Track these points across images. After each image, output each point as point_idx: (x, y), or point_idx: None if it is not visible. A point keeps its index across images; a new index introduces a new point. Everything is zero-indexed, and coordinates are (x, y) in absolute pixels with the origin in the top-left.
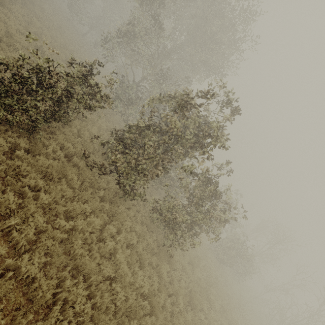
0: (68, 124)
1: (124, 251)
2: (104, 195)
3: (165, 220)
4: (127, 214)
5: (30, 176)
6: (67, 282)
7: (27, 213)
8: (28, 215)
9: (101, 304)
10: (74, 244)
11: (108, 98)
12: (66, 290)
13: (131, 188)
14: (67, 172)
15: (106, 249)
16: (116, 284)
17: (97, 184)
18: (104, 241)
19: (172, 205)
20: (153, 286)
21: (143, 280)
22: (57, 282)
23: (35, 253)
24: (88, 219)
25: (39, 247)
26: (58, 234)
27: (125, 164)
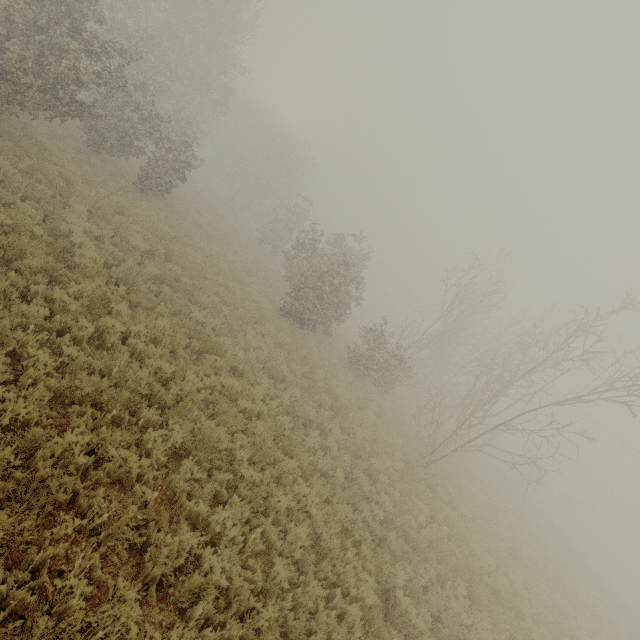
0: None
1: None
2: None
3: None
4: None
5: None
6: None
7: None
8: None
9: None
10: None
11: None
12: None
13: None
14: None
15: None
16: None
17: None
18: None
19: None
20: None
21: None
22: None
23: None
24: None
25: None
26: None
27: None
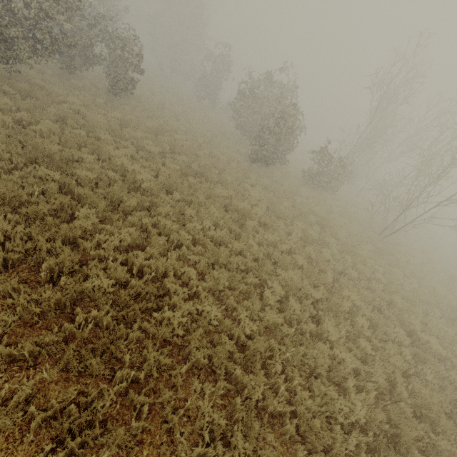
0: None
1: None
2: None
3: None
4: None
5: None
6: None
7: None
8: None
9: None
10: None
11: None
12: None
13: None
14: None
15: None
16: None
17: None
18: None
19: None
20: None
21: None
22: None
23: None
24: None
25: None
26: None
27: None
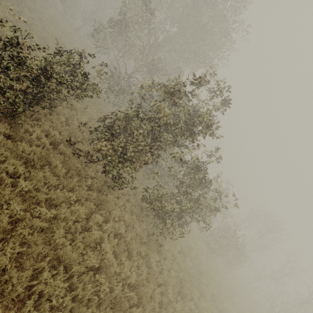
0: (56, 112)
1: (111, 240)
2: (92, 183)
3: (154, 209)
4: (116, 203)
5: (9, 163)
6: (45, 273)
7: (1, 200)
8: (2, 202)
9: (83, 297)
10: (55, 233)
11: (95, 83)
12: (42, 282)
13: (119, 176)
14: (51, 159)
15: (91, 238)
16: (100, 274)
17: (84, 172)
18: (90, 230)
19: (161, 194)
20: (141, 276)
21: (130, 270)
22: (31, 274)
23: (9, 243)
24: (72, 207)
25: (15, 236)
26: (37, 222)
27: (111, 151)
